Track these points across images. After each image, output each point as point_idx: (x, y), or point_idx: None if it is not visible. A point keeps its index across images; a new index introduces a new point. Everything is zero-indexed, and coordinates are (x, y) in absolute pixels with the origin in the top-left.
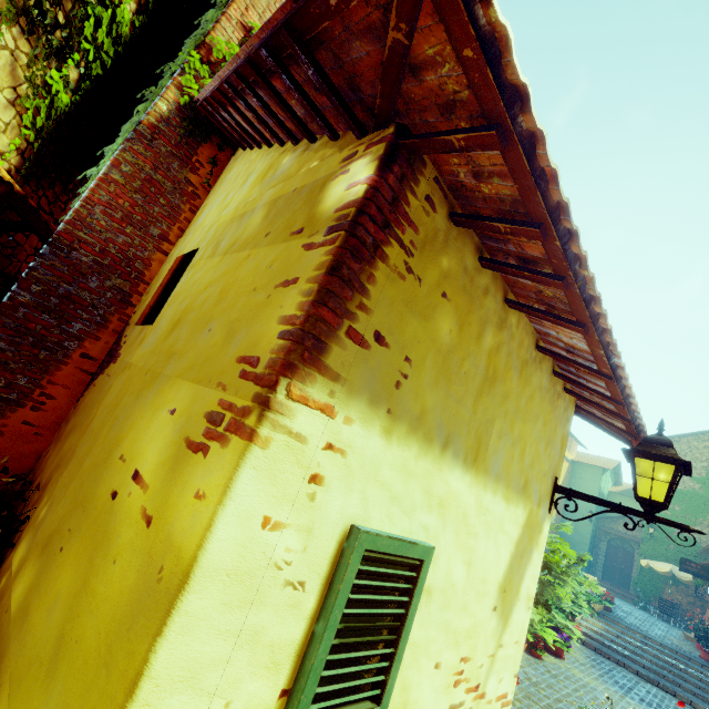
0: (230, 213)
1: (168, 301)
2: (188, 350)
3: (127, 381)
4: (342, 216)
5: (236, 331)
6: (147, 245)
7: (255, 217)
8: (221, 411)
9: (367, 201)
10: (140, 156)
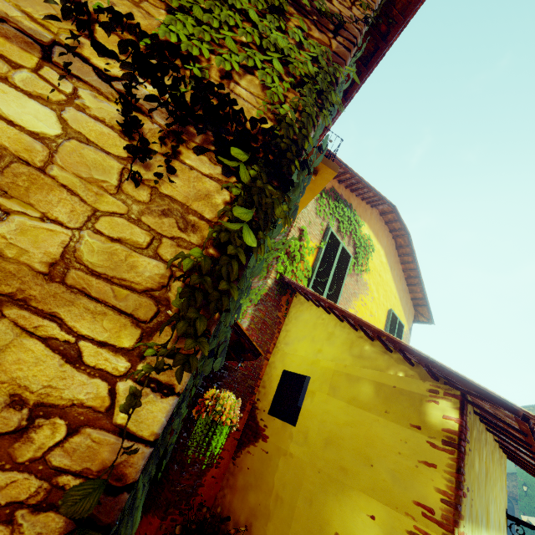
0: (331, 363)
1: (303, 413)
2: (358, 472)
3: (298, 469)
4: (450, 437)
5: (400, 479)
6: (261, 357)
7: (364, 386)
8: (420, 534)
9: (460, 432)
10: (261, 311)
